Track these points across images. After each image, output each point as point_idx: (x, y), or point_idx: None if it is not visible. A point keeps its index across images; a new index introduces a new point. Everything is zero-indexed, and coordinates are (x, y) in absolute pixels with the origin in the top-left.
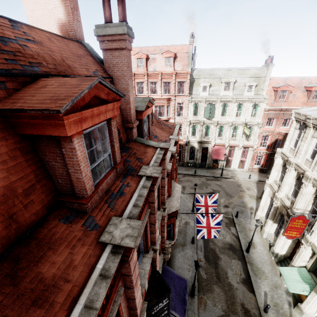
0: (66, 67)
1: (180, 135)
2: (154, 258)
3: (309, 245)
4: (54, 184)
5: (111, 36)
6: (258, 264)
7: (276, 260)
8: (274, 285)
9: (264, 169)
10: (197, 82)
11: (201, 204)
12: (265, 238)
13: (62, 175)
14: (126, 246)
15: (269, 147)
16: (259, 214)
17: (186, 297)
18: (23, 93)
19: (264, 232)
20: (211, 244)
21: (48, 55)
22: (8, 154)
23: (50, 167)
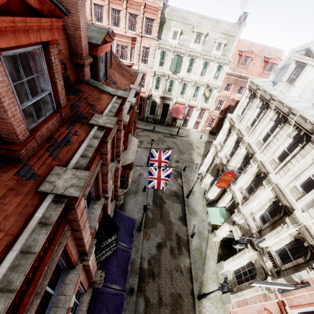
0: None
1: (143, 86)
2: (106, 204)
3: (231, 192)
4: None
5: None
6: (193, 206)
7: (207, 203)
8: (201, 220)
9: (214, 132)
10: (168, 25)
11: (155, 158)
12: (202, 187)
13: None
14: (70, 196)
15: (222, 112)
16: (202, 169)
17: (134, 232)
18: None
19: (203, 183)
20: (159, 192)
21: None
22: None
23: None
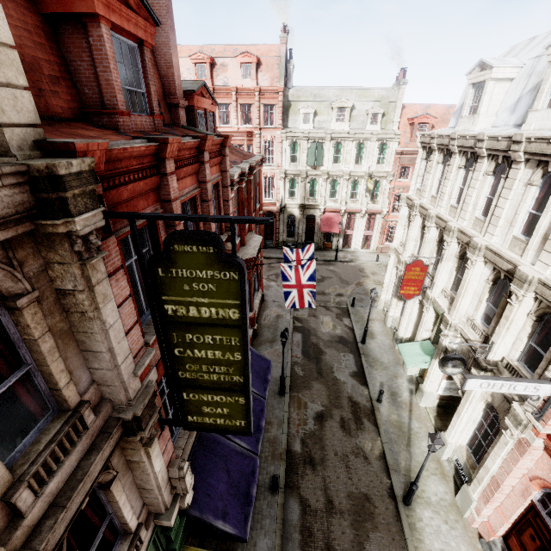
0: None
1: (271, 196)
2: None
3: (430, 303)
4: (80, 96)
5: None
6: (376, 355)
7: None
8: (394, 375)
9: None
10: (295, 108)
11: (293, 264)
12: (389, 327)
13: (89, 80)
14: (161, 138)
15: None
16: (383, 298)
17: (269, 376)
18: None
19: (388, 318)
20: (313, 339)
21: None
22: (33, 27)
23: (75, 70)
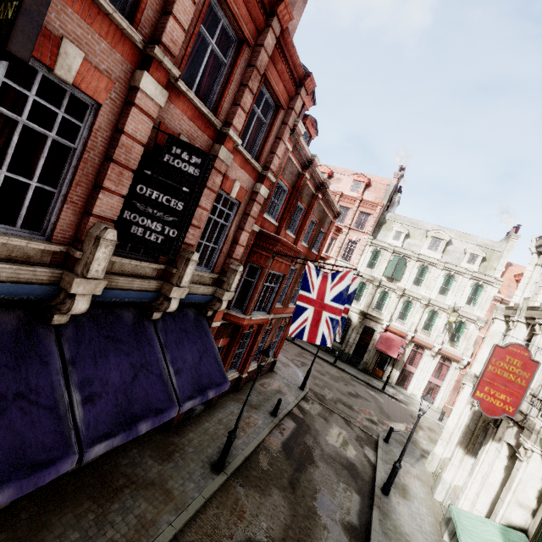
0: None
1: None
2: (214, 158)
3: (536, 440)
4: None
5: None
6: (401, 524)
7: None
8: None
9: None
10: (389, 226)
11: None
12: (439, 501)
13: None
14: None
15: None
16: (439, 452)
17: (211, 391)
18: None
19: (440, 480)
20: (309, 439)
21: None
22: None
23: None
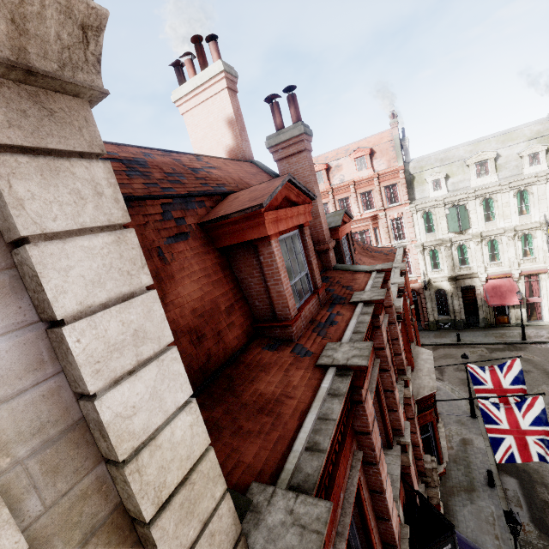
0: (245, 185)
1: (409, 273)
2: (406, 466)
3: None
4: (250, 309)
5: (286, 143)
6: None
7: None
8: None
9: None
10: (419, 179)
11: (486, 386)
12: None
13: (259, 293)
14: (356, 366)
15: None
16: None
17: None
18: (219, 208)
19: None
20: (542, 492)
21: (228, 177)
22: (211, 268)
23: (246, 286)
